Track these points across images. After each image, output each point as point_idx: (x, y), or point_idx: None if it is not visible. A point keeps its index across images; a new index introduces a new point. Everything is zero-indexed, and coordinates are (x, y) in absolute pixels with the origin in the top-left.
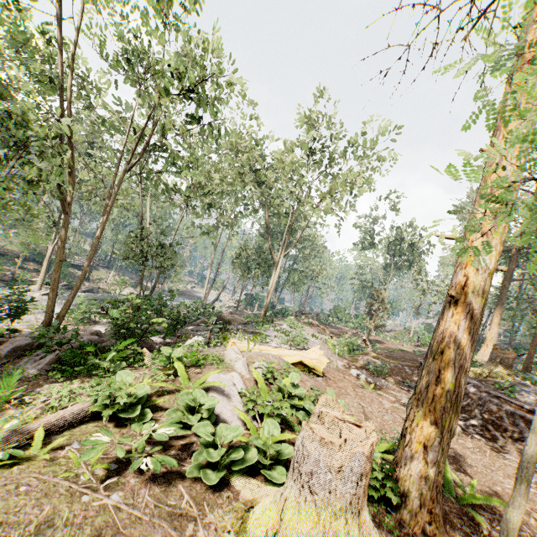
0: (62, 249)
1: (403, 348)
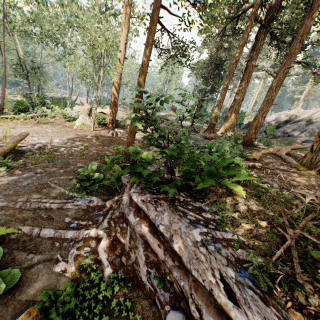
0: None
1: None
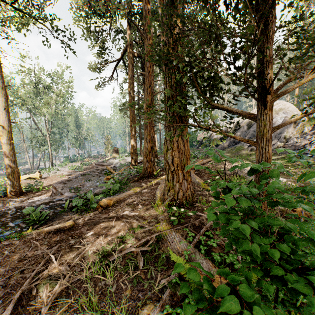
0: None
1: None
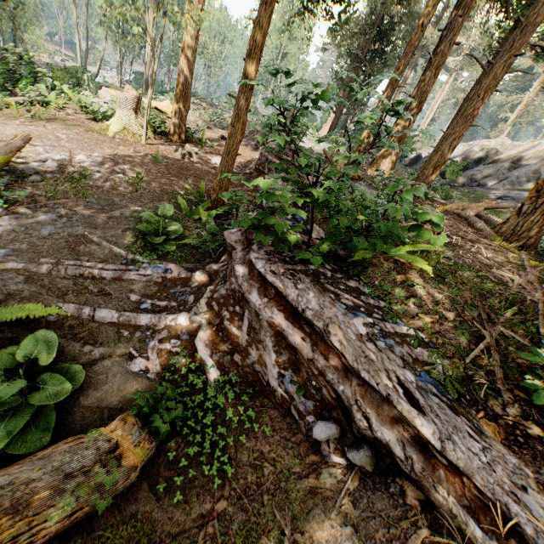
0: None
1: None
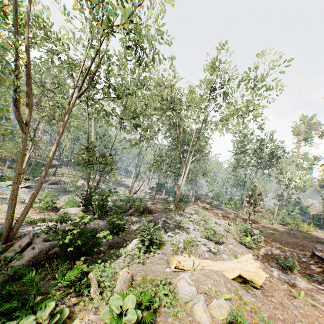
0: (20, 164)
1: (274, 228)
